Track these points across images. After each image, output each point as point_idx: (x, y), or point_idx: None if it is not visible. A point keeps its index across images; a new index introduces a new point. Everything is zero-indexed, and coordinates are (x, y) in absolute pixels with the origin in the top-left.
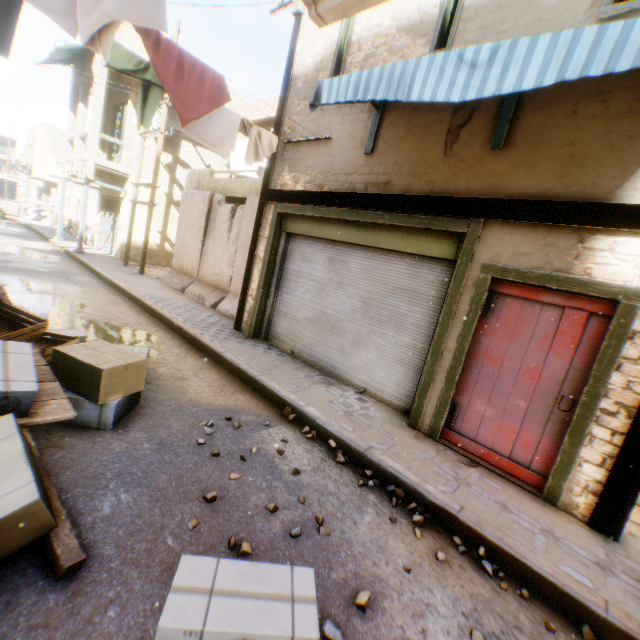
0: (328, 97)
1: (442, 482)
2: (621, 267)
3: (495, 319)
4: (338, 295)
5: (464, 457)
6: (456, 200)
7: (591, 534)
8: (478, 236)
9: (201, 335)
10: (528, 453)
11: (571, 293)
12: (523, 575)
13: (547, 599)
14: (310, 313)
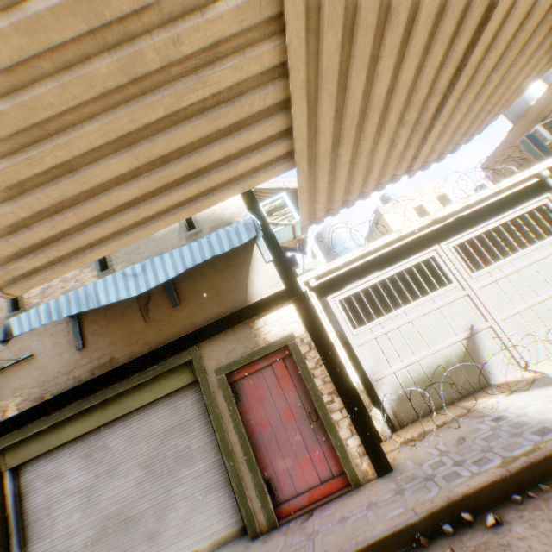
0: (22, 328)
1: (303, 551)
2: (276, 329)
3: (246, 398)
4: (114, 483)
5: (302, 515)
6: (172, 344)
7: (384, 479)
8: (200, 356)
9: None
10: (326, 466)
11: (268, 354)
12: (383, 550)
13: (402, 548)
14: (89, 532)
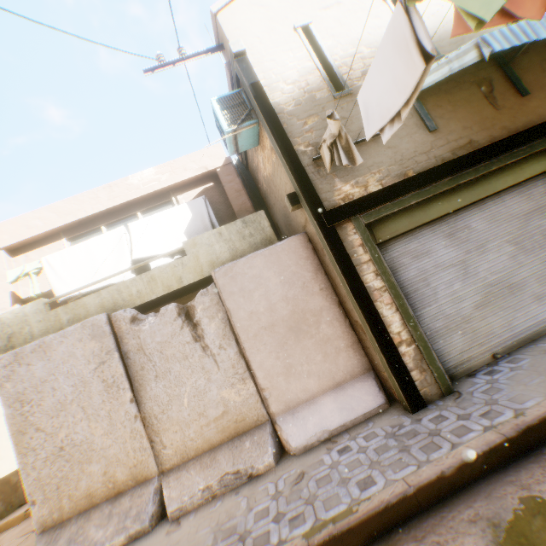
0: (499, 45)
1: None
2: None
3: None
4: (486, 258)
5: None
6: (536, 127)
7: None
8: None
9: (502, 424)
10: None
11: None
12: None
13: None
14: (474, 298)
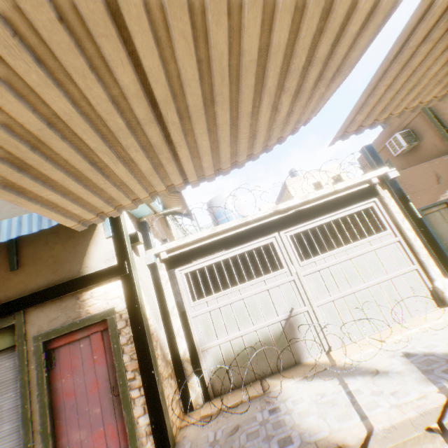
0: None
1: None
2: (100, 302)
3: (60, 366)
4: None
5: None
6: (0, 307)
7: None
8: (24, 322)
9: None
10: (116, 440)
11: (90, 325)
12: None
13: None
14: None
